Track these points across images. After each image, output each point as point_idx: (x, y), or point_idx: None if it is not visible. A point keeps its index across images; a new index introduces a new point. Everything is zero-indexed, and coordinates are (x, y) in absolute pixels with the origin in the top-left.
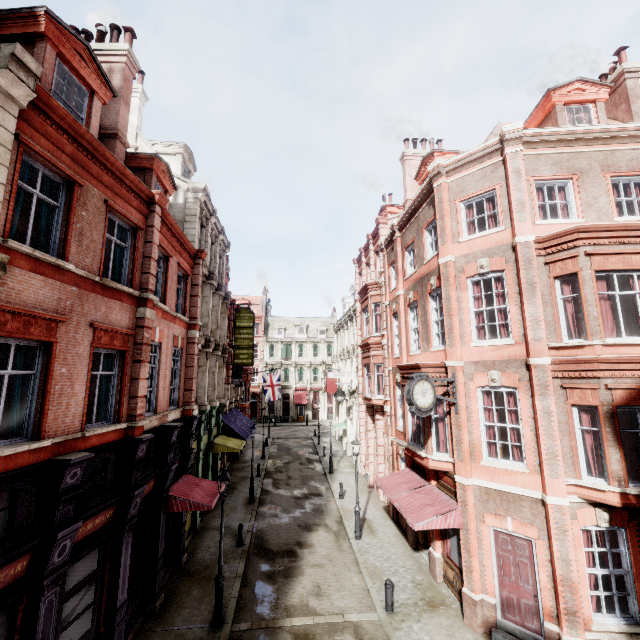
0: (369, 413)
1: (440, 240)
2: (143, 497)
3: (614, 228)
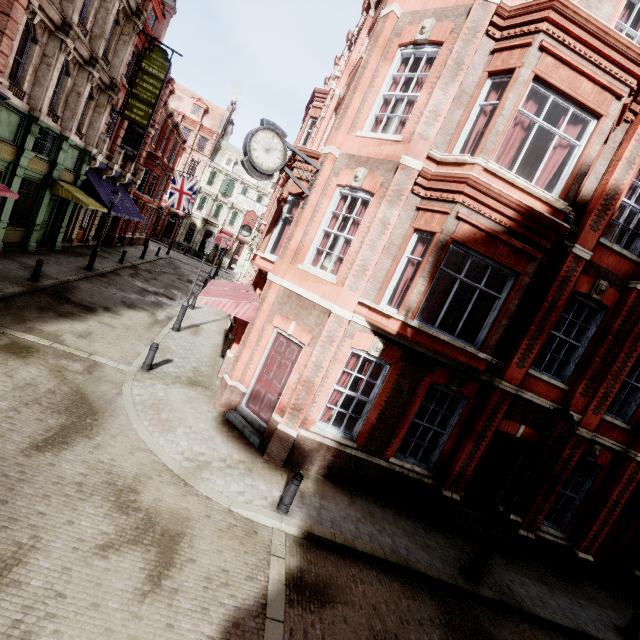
0: None
1: None
2: None
3: (593, 28)
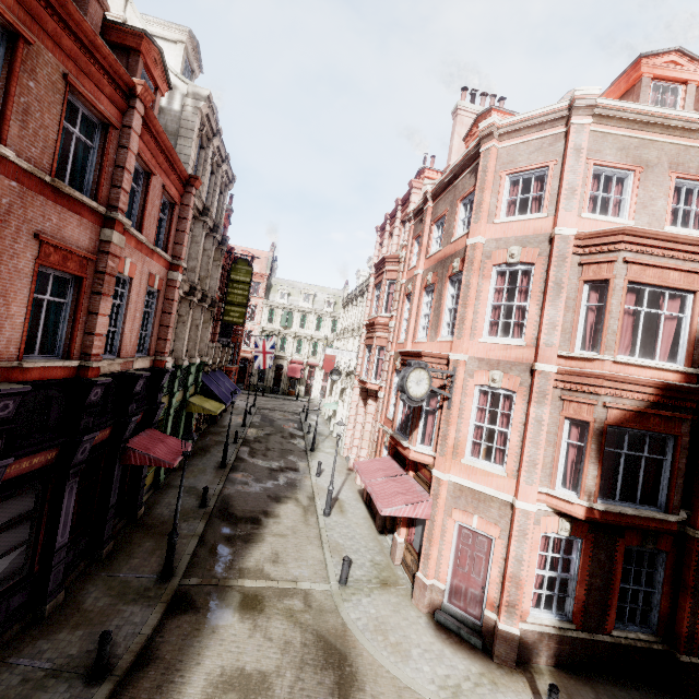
0: (362, 397)
1: (474, 217)
2: (96, 444)
3: (662, 237)
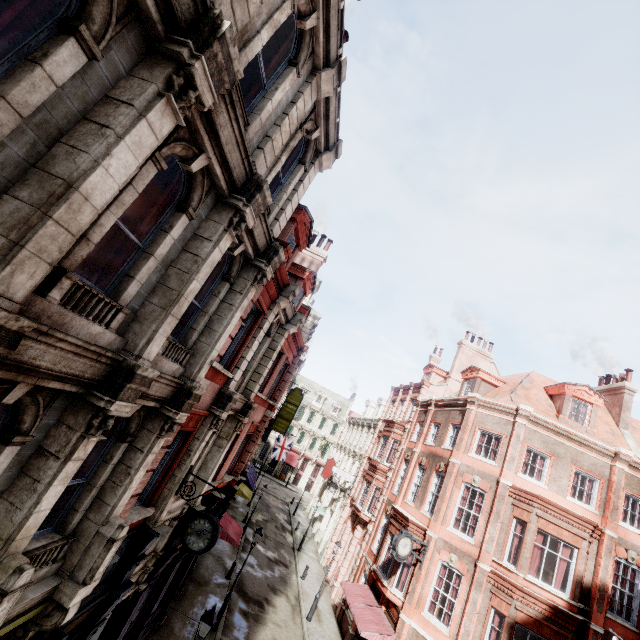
0: (352, 518)
1: (456, 445)
2: None
3: (559, 507)
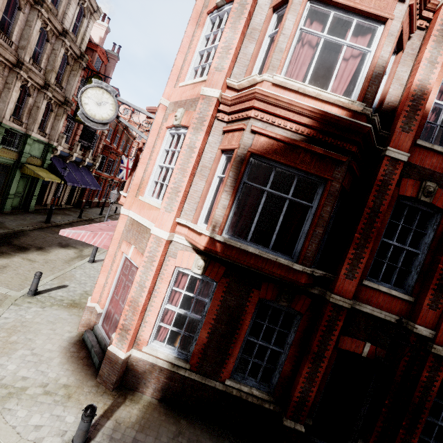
0: None
1: None
2: None
3: None
